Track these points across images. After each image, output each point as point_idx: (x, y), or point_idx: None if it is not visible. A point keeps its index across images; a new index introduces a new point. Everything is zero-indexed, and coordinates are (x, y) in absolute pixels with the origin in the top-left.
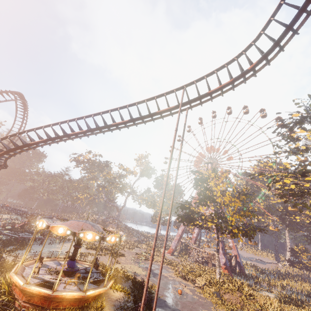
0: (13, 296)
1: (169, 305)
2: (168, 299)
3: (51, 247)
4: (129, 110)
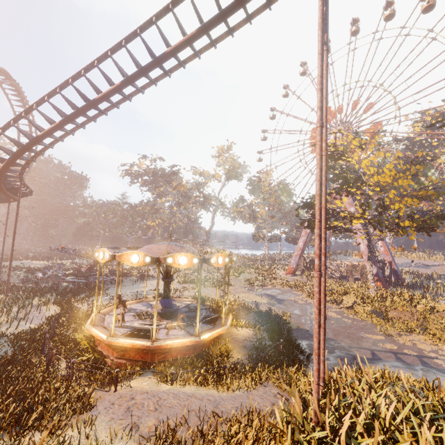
0: (99, 353)
1: None
2: (311, 327)
3: (134, 288)
4: (192, 0)
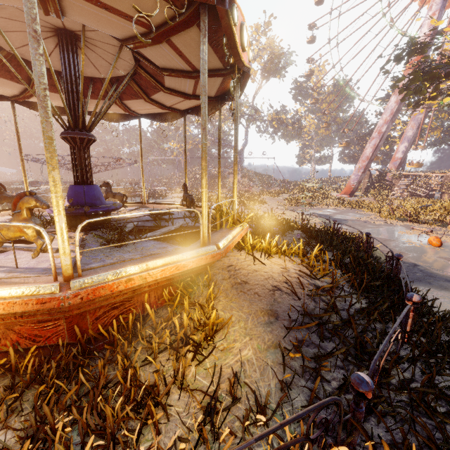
0: None
1: (440, 274)
2: (418, 259)
3: None
4: None
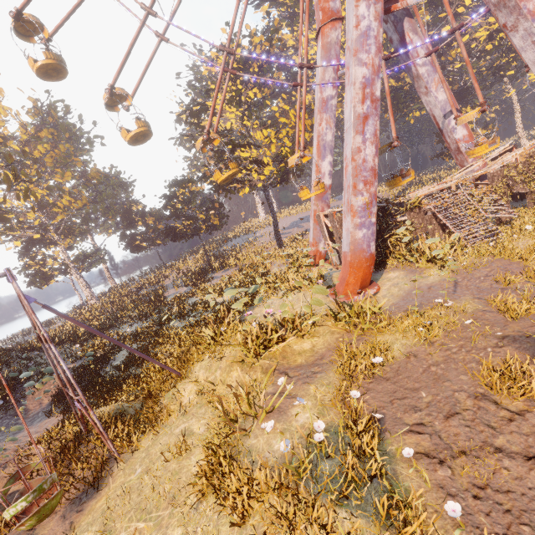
0: None
1: None
2: None
3: None
4: None
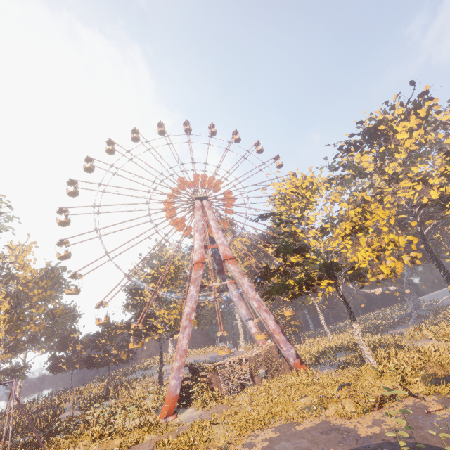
0: None
1: None
2: None
3: None
4: None
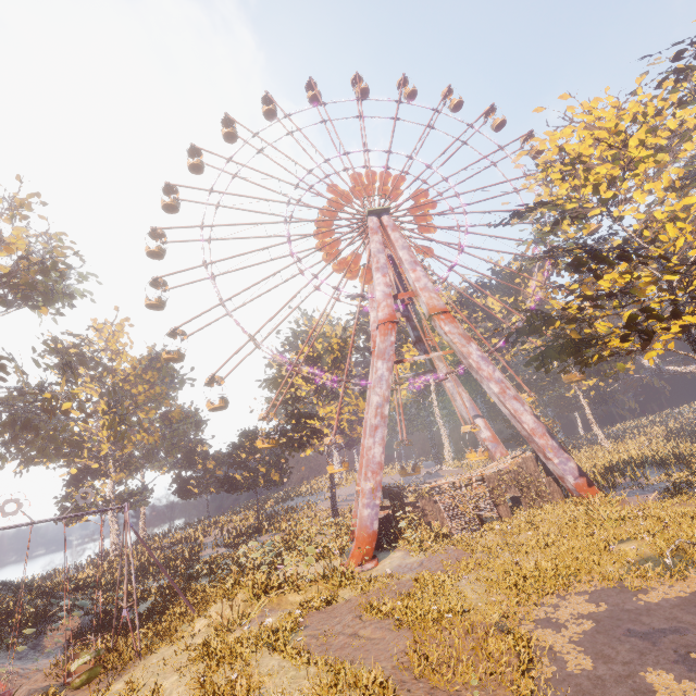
0: None
1: None
2: None
3: None
4: None
